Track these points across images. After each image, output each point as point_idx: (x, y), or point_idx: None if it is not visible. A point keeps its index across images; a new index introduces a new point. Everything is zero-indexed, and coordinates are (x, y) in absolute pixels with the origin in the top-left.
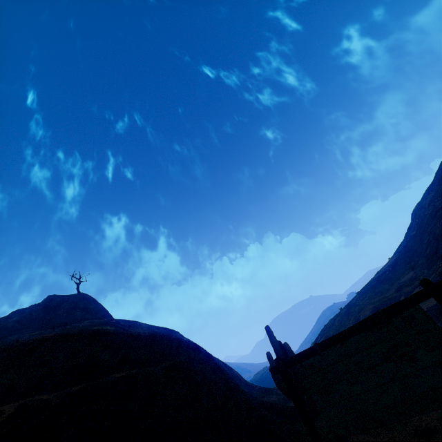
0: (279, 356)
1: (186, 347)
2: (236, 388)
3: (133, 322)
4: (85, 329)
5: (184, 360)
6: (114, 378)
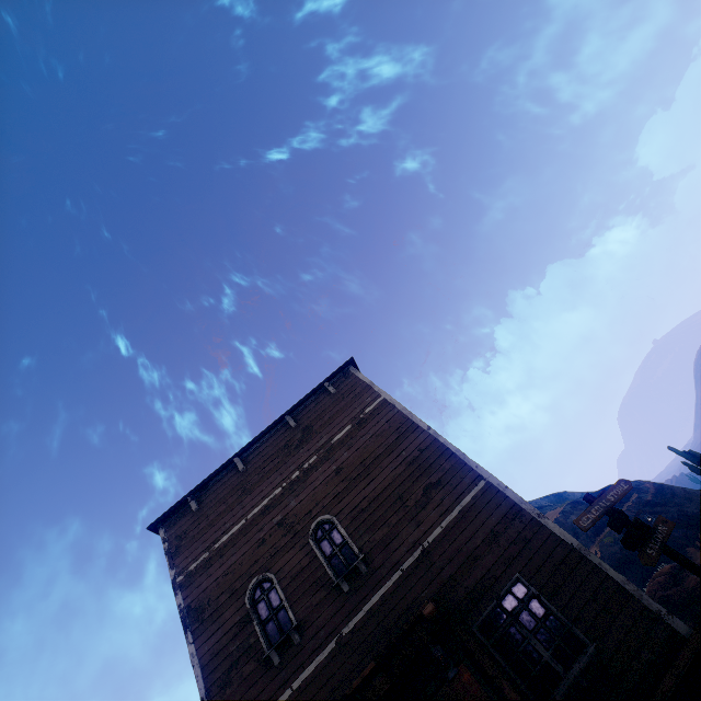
0: (690, 459)
1: (633, 484)
2: (680, 488)
3: (533, 502)
4: (568, 505)
5: (642, 489)
6: (630, 505)
